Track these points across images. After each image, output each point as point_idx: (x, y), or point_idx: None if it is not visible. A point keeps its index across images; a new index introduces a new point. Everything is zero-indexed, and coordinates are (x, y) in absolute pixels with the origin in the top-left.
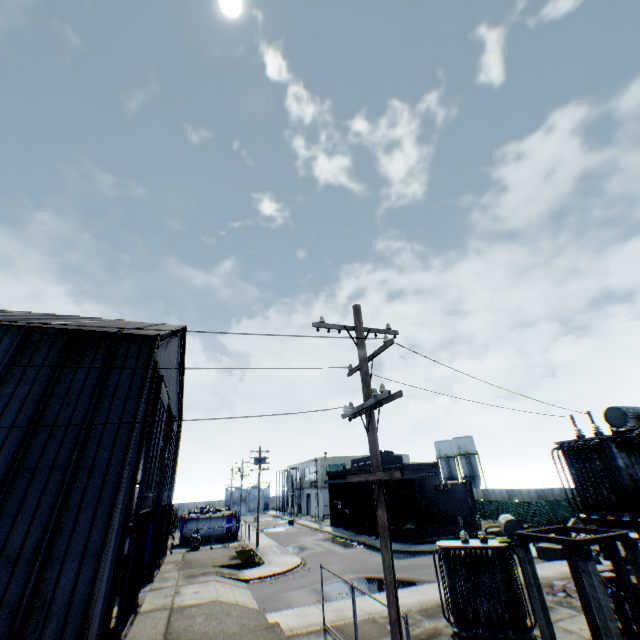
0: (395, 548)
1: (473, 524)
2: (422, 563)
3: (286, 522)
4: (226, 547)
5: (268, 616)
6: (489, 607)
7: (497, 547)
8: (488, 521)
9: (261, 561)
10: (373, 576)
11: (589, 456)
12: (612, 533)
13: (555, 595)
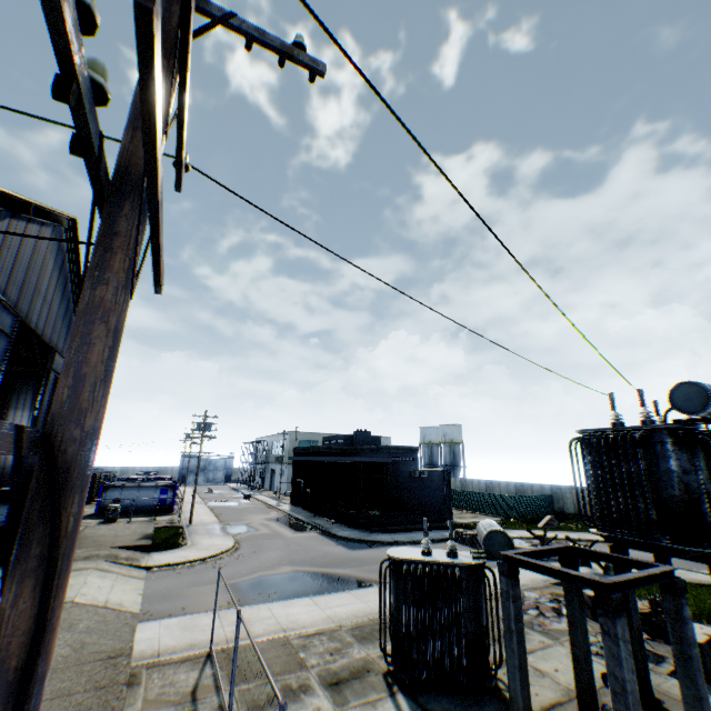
0: (351, 536)
1: (444, 515)
2: (377, 557)
3: (243, 497)
4: (147, 523)
5: (139, 629)
6: (442, 643)
7: (469, 565)
8: (461, 512)
9: (185, 542)
10: (313, 571)
11: (631, 452)
12: (655, 571)
13: (526, 613)
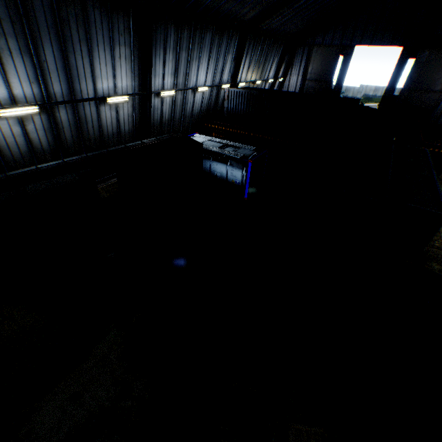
0: None
1: None
2: None
3: None
4: None
5: None
6: None
7: None
8: None
9: None
10: None
11: None
12: None
13: None
